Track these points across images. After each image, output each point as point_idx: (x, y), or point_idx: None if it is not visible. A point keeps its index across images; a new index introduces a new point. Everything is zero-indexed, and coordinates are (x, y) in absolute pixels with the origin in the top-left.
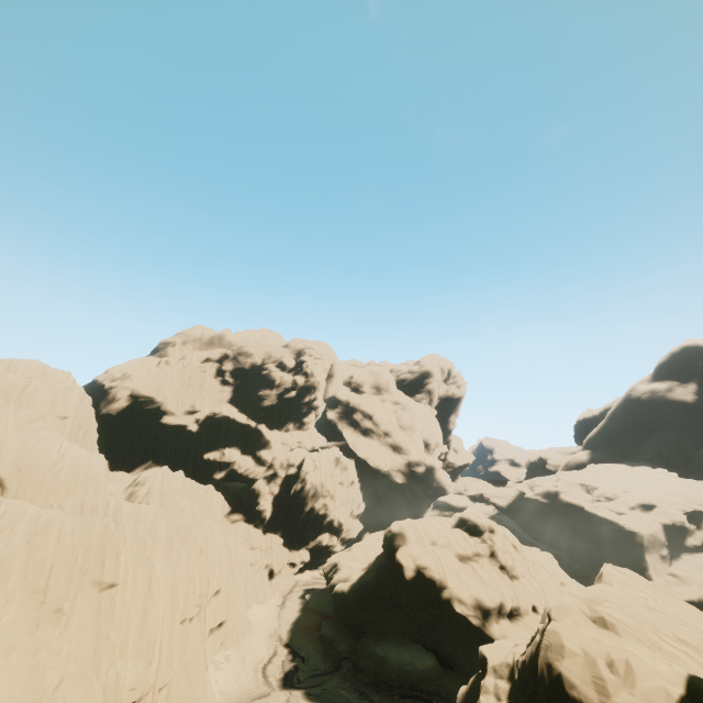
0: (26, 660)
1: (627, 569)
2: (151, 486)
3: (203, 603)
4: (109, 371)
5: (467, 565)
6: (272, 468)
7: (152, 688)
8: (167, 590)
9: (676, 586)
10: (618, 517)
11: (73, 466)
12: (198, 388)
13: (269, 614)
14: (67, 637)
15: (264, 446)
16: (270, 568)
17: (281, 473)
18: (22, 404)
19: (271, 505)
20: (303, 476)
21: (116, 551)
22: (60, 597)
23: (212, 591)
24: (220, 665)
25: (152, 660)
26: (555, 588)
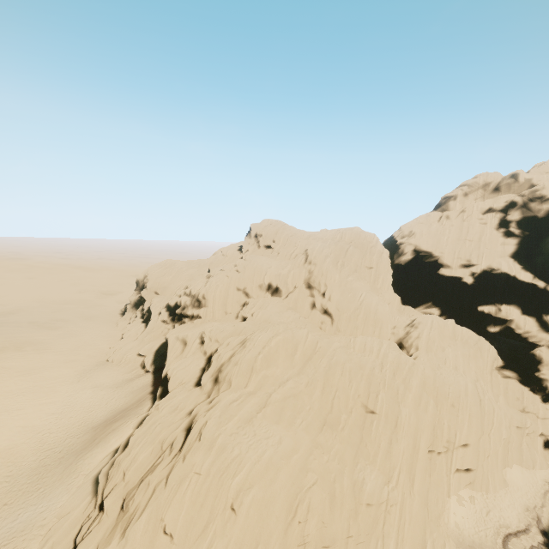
0: (301, 461)
1: None
2: (420, 331)
3: (450, 447)
4: (401, 228)
5: None
6: None
7: (385, 500)
8: (409, 433)
9: None
10: None
11: (365, 311)
12: (475, 241)
13: (532, 485)
14: (341, 436)
15: None
16: (547, 438)
17: None
18: (344, 263)
19: None
20: None
21: (377, 390)
22: (340, 411)
23: (459, 442)
24: (462, 500)
25: (391, 478)
26: None
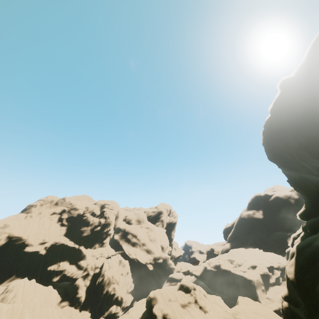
0: None
1: (247, 297)
2: (16, 291)
3: None
4: None
5: (185, 309)
6: (86, 270)
7: None
8: None
9: (269, 303)
10: (244, 274)
11: None
12: (47, 229)
13: None
14: None
15: (82, 258)
16: None
17: (91, 273)
18: None
19: (85, 293)
20: (103, 273)
21: None
22: None
23: None
24: None
25: None
26: (223, 314)
